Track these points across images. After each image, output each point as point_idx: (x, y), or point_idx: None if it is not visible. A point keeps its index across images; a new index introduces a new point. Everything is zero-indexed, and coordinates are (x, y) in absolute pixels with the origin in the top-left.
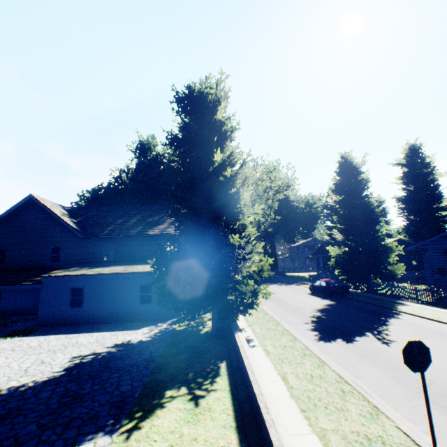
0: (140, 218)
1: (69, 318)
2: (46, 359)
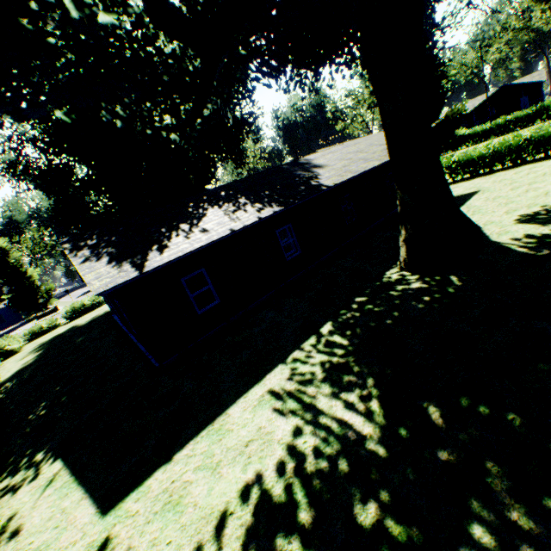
0: None
1: None
2: None
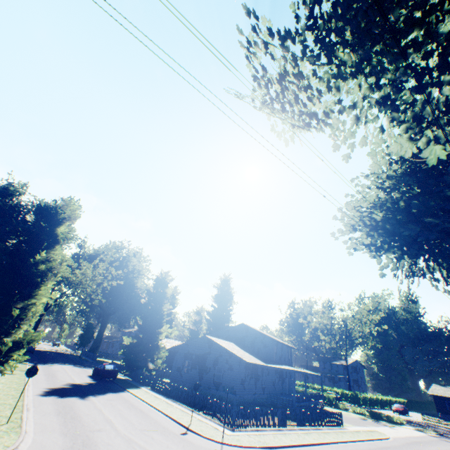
0: None
1: None
2: None
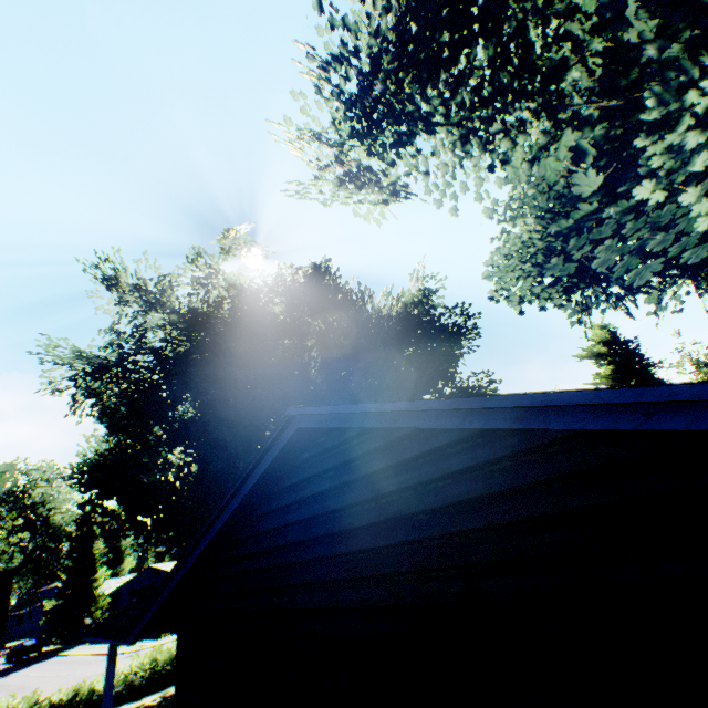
0: None
1: None
2: None
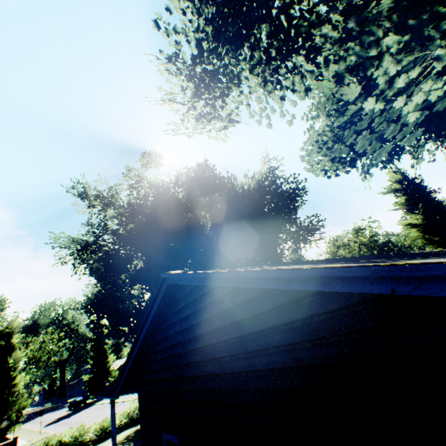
0: None
1: None
2: None
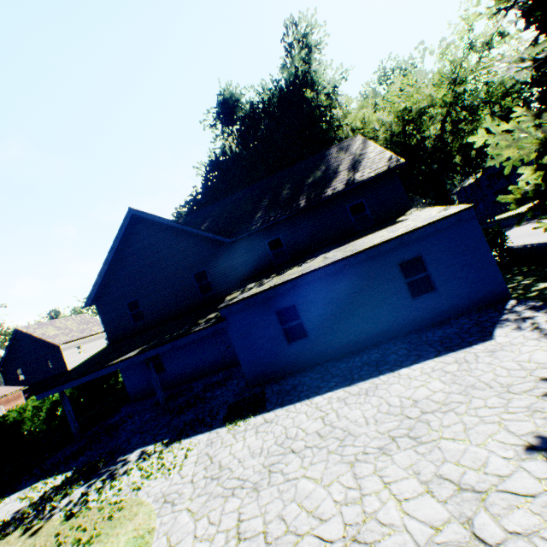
0: (293, 186)
1: (294, 361)
2: (449, 473)
